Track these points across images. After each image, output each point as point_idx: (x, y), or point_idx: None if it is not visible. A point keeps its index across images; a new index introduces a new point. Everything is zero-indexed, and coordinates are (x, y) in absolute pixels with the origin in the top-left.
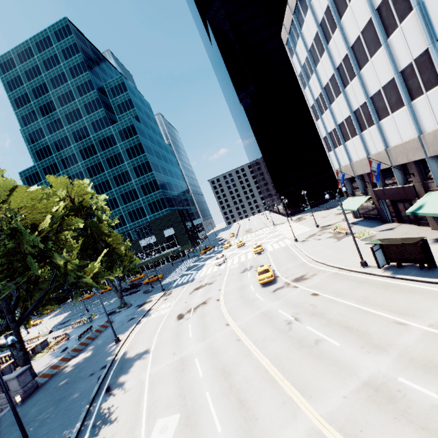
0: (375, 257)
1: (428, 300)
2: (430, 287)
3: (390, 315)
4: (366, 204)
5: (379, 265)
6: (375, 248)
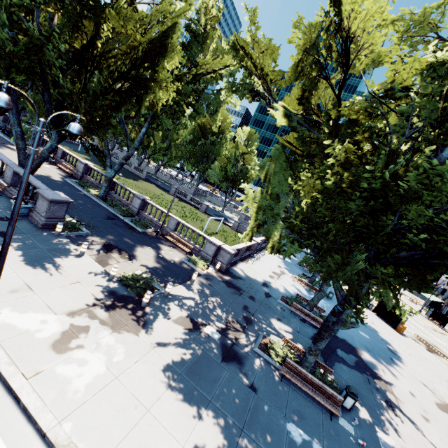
0: (427, 311)
1: (434, 325)
2: (437, 326)
3: (421, 319)
4: (437, 304)
5: (426, 314)
6: (431, 309)
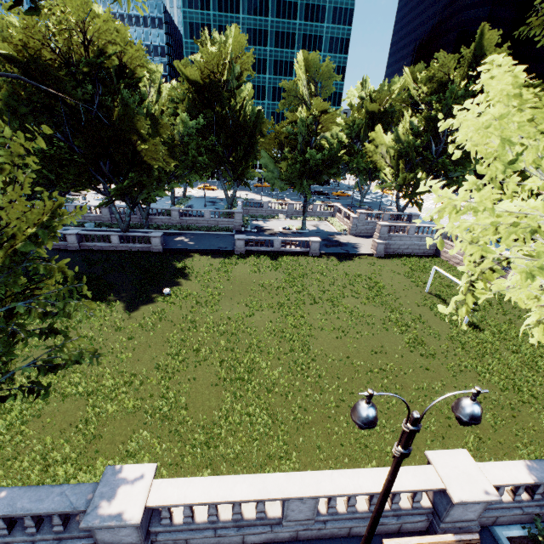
0: None
1: None
2: None
3: None
4: None
5: None
6: None
